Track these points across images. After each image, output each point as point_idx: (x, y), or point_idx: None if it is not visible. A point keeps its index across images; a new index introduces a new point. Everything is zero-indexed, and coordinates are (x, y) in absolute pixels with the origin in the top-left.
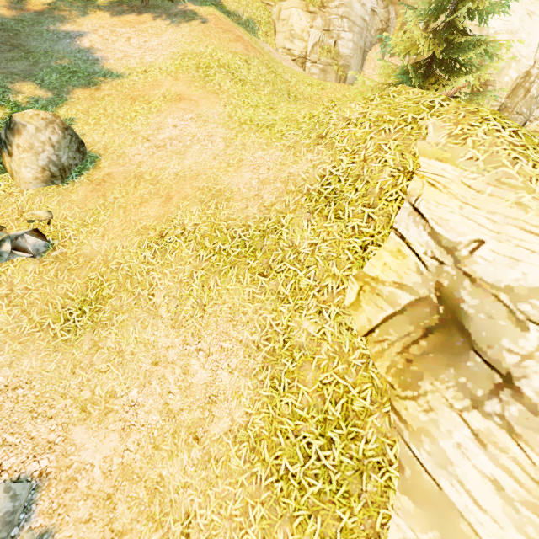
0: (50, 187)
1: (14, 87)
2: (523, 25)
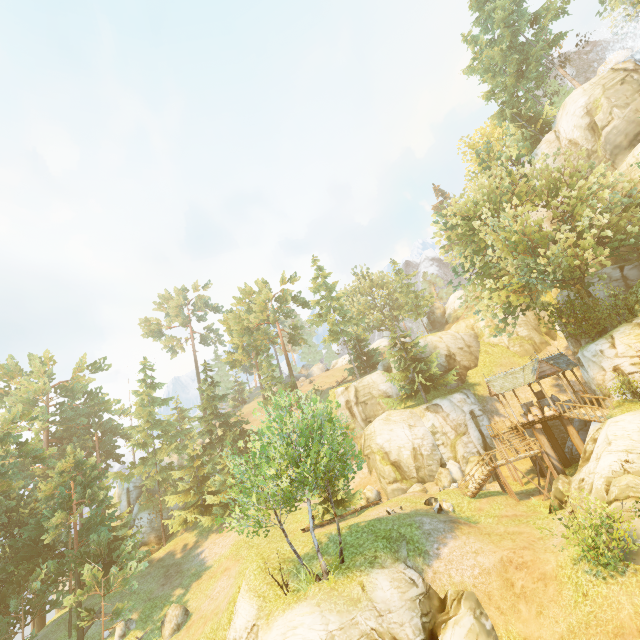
0: (174, 636)
1: (174, 593)
2: (391, 435)
